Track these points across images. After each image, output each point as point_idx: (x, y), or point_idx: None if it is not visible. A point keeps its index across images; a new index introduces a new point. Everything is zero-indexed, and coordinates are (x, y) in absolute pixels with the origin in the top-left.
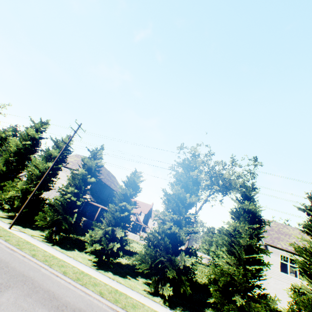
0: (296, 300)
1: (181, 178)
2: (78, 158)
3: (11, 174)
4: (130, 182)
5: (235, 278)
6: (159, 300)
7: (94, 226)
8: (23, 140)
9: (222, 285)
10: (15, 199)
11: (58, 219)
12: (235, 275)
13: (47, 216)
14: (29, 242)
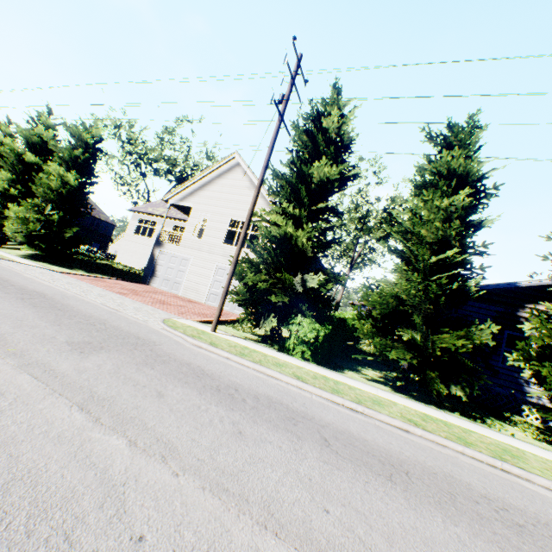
0: None
1: None
2: None
3: None
4: None
5: None
6: None
7: None
8: None
9: None
10: None
11: None
12: None
13: None
14: None
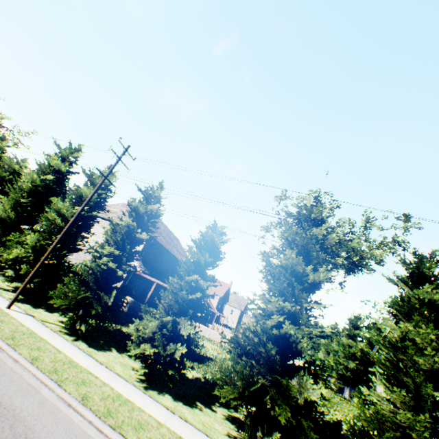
0: None
1: (297, 237)
2: (126, 208)
3: (25, 224)
4: (205, 241)
5: (412, 435)
6: None
7: (143, 312)
8: (42, 173)
9: None
10: (23, 262)
11: (87, 297)
12: (413, 430)
13: (67, 291)
14: (35, 333)
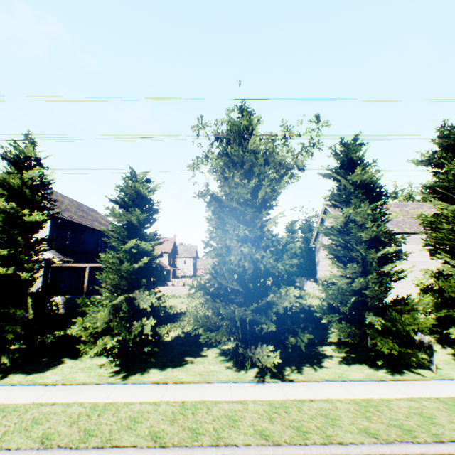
0: (425, 287)
1: (234, 158)
2: None
3: None
4: (129, 197)
5: (366, 293)
6: (257, 372)
7: (84, 307)
8: None
9: (347, 311)
10: None
11: None
12: (367, 290)
13: None
14: None
